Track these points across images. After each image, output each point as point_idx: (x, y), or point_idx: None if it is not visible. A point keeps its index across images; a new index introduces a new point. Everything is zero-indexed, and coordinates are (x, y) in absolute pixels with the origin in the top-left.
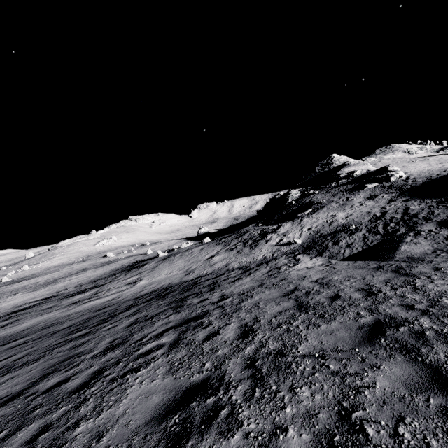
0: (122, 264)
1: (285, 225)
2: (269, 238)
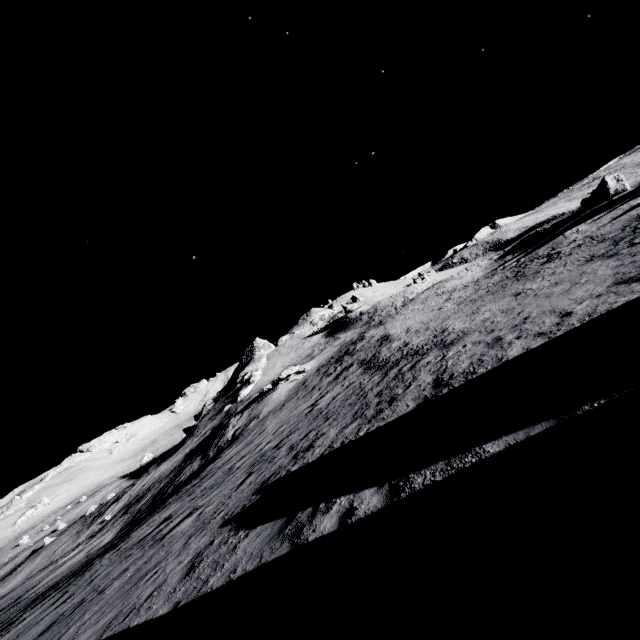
0: (16, 563)
1: (135, 485)
2: (107, 511)
